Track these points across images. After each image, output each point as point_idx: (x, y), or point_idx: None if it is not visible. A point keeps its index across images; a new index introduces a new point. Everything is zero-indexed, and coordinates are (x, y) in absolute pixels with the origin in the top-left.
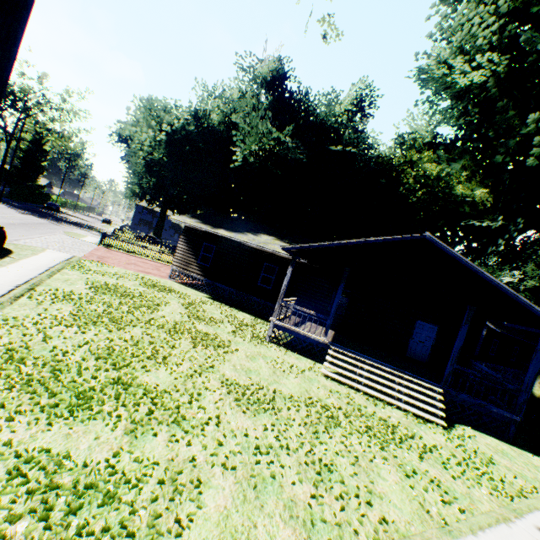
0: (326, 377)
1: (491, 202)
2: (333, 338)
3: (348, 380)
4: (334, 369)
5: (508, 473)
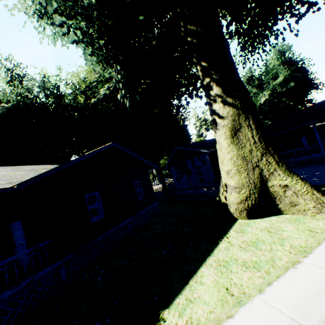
0: None
1: (100, 69)
2: None
3: None
4: None
5: None
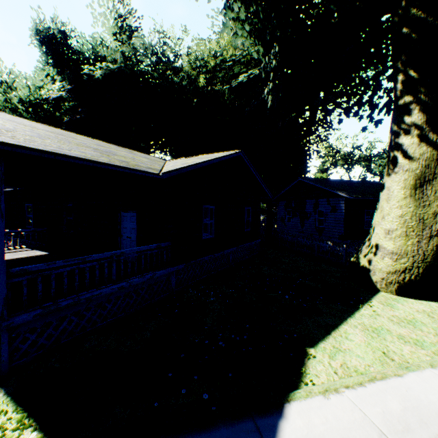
0: None
1: (247, 45)
2: None
3: None
4: None
5: None
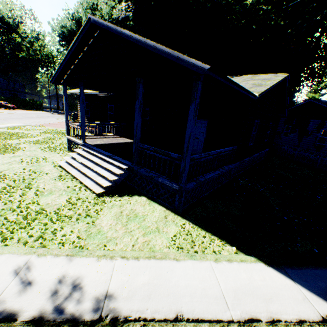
0: (56, 165)
1: None
2: (109, 143)
3: (69, 166)
4: (65, 159)
5: (76, 229)
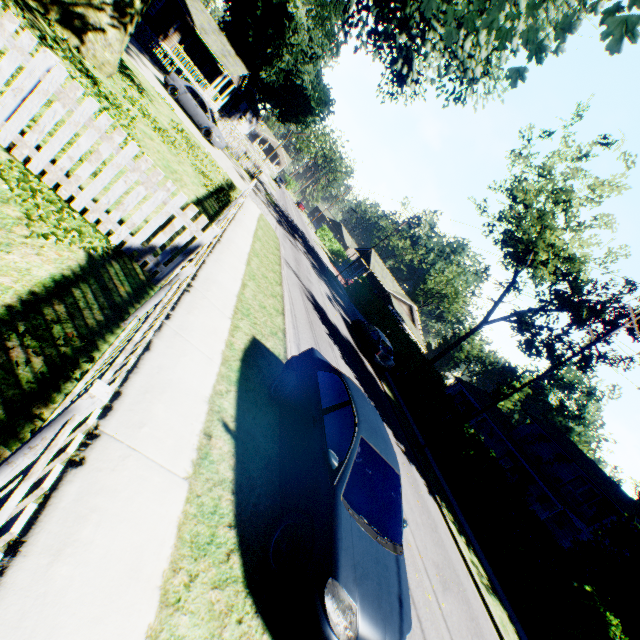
0: None
1: None
2: None
3: None
4: None
5: None
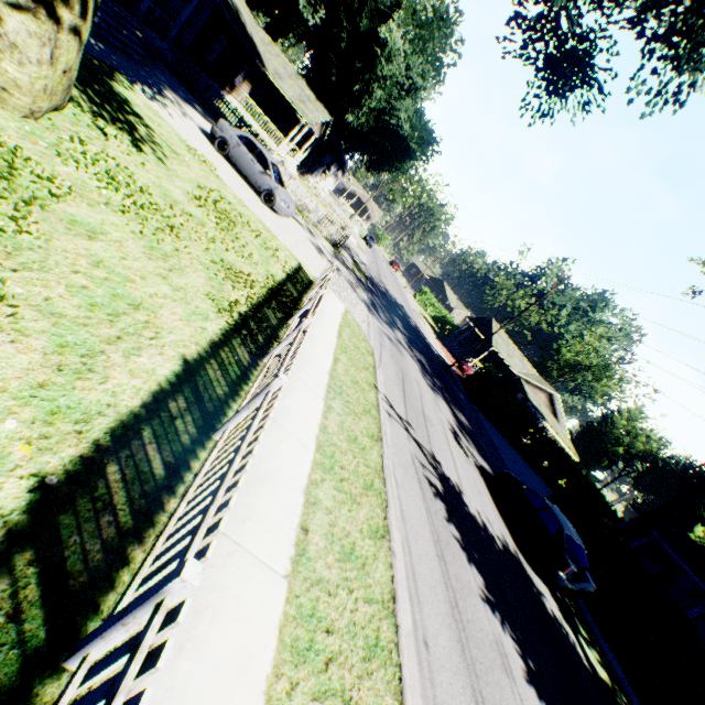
0: None
1: None
2: None
3: None
4: None
5: None
